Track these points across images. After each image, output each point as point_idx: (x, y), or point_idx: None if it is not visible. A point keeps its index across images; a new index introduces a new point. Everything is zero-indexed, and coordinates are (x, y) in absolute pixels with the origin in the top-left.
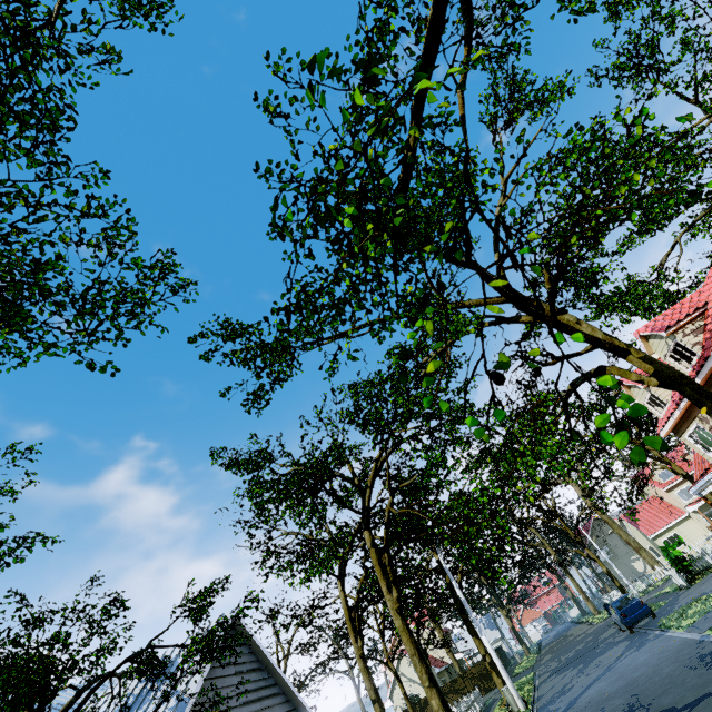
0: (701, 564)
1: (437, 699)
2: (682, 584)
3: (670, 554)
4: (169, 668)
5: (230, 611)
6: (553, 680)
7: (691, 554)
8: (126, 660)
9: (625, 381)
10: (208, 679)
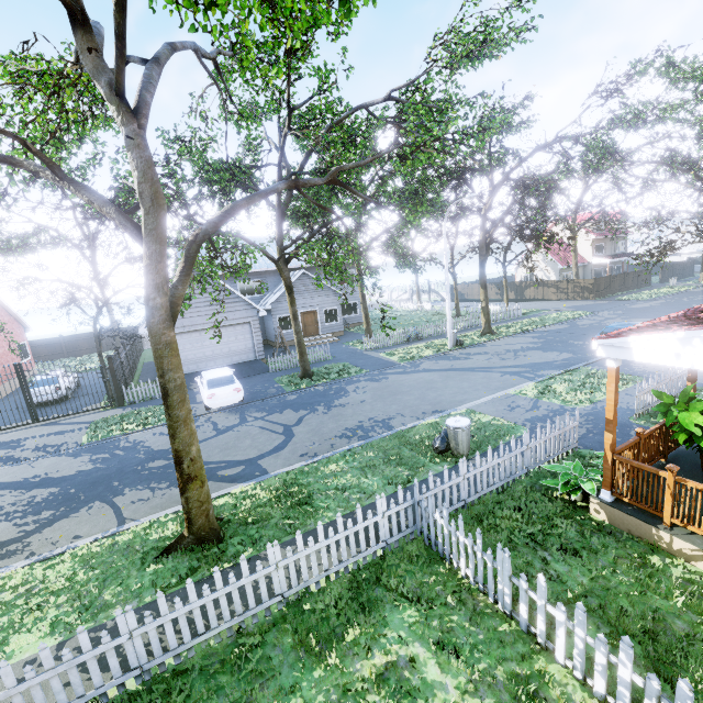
0: None
1: (295, 340)
2: None
3: None
4: None
5: None
6: (523, 339)
7: None
8: (118, 291)
9: None
10: None
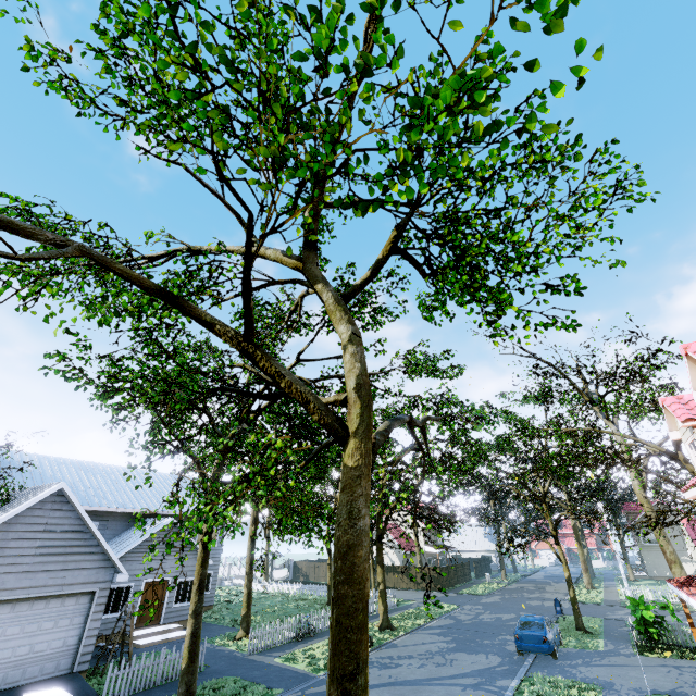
0: (683, 639)
1: (190, 628)
2: (635, 644)
3: (637, 611)
4: (7, 504)
5: (60, 483)
6: (428, 636)
7: (678, 623)
8: None
9: (668, 403)
10: (3, 530)
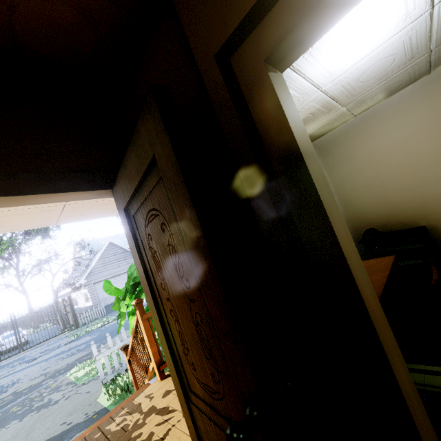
0: None
1: None
2: None
3: None
4: (97, 253)
5: (108, 240)
6: None
7: None
8: (67, 261)
9: None
10: (101, 259)
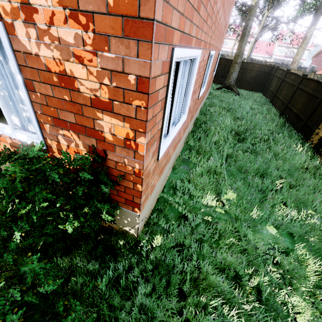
0: None
1: None
2: None
3: None
4: None
5: None
6: None
7: None
8: None
9: None
10: None
